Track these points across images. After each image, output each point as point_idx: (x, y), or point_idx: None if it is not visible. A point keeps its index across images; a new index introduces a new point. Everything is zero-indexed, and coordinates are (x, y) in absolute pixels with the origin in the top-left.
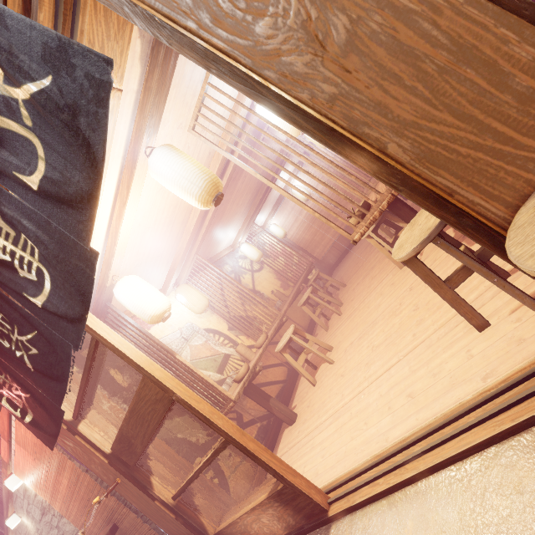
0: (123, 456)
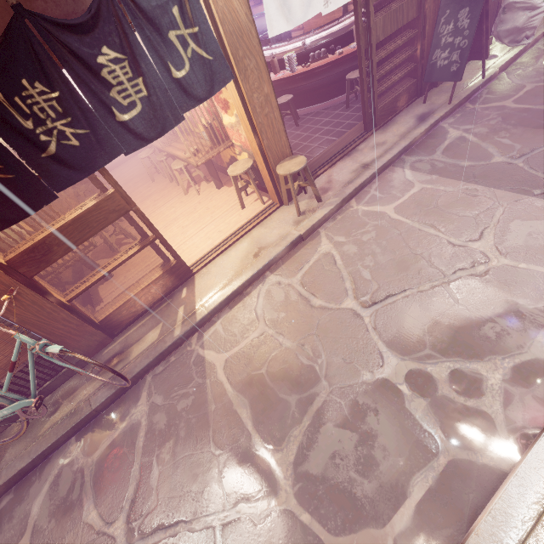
0: (24, 267)
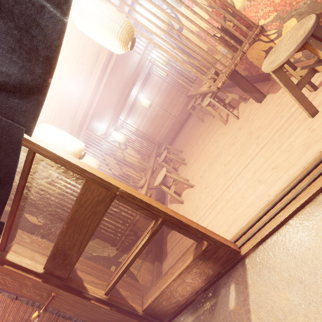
0: (56, 271)
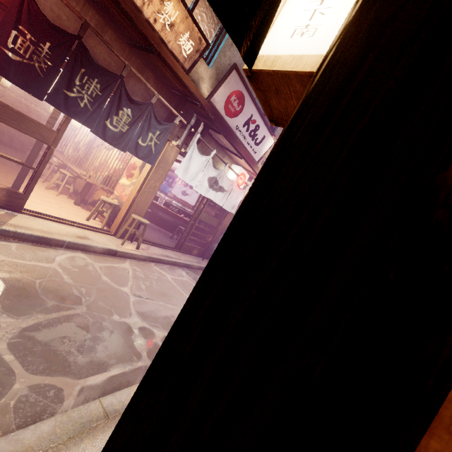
0: None
